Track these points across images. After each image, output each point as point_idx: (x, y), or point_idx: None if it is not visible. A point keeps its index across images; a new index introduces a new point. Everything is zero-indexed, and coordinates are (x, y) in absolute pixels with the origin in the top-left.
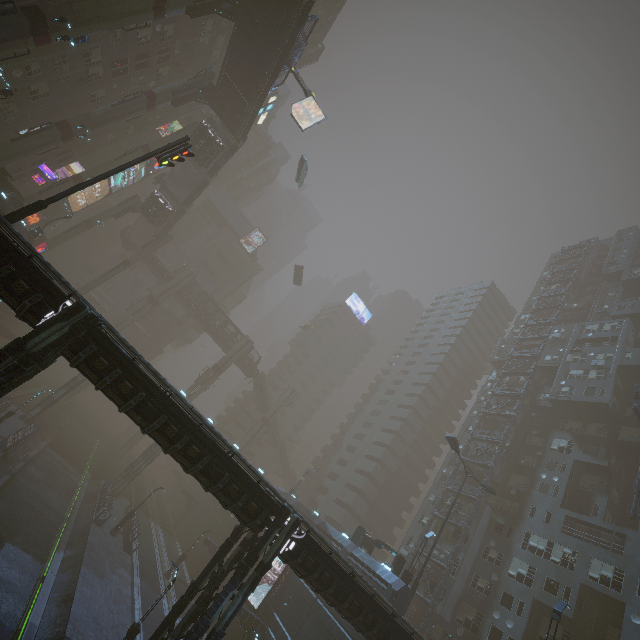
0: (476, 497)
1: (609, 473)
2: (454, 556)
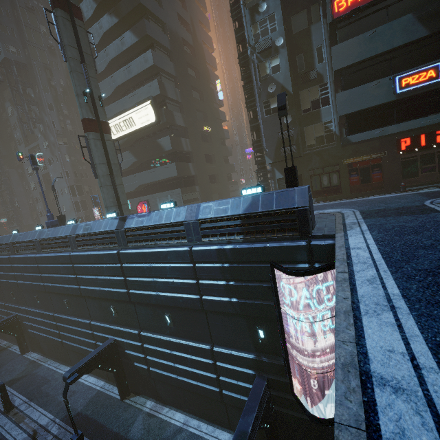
0: (1, 171)
1: (30, 114)
2: (12, 203)
